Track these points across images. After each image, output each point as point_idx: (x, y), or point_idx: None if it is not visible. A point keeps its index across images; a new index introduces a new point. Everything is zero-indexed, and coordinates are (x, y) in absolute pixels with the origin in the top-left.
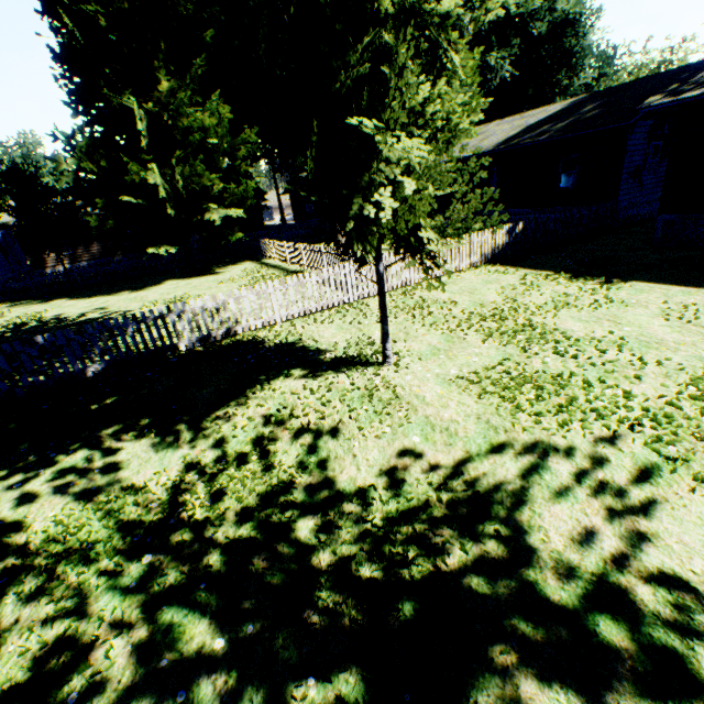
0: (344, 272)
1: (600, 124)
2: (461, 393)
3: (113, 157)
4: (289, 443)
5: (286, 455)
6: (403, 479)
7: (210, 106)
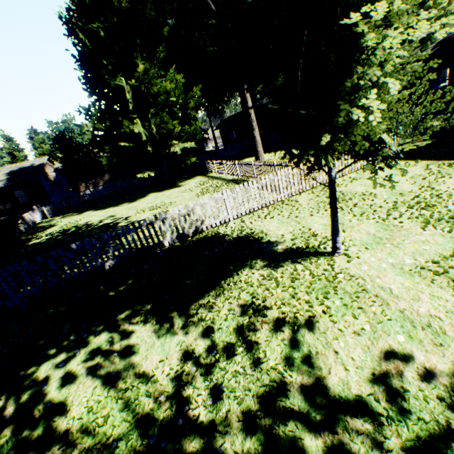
0: (277, 178)
1: None
2: (429, 284)
3: (113, 119)
4: (269, 336)
5: (269, 349)
6: (404, 388)
7: (170, 76)
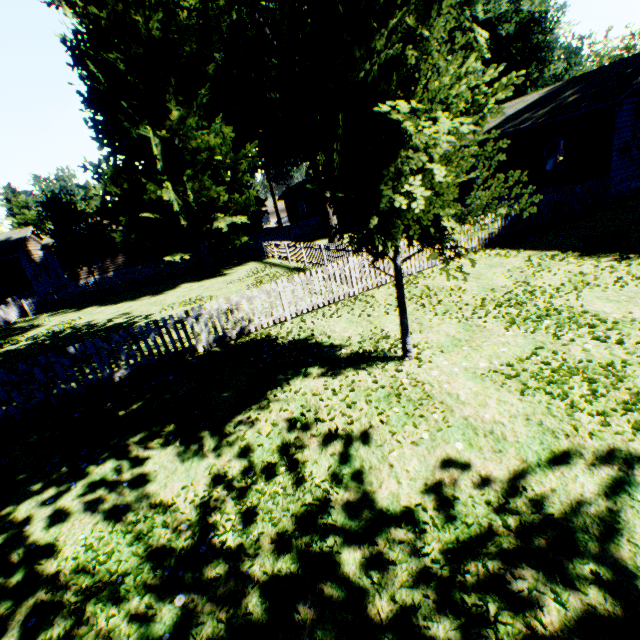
0: (348, 266)
1: (585, 106)
2: (499, 389)
3: (133, 180)
4: (318, 452)
5: (316, 466)
6: (454, 496)
7: (215, 128)
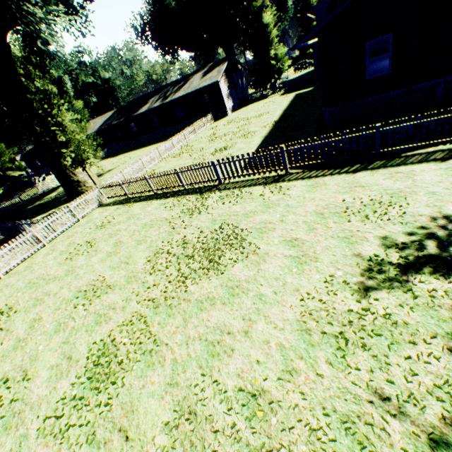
0: None
1: None
2: None
3: None
4: None
5: None
6: None
7: None
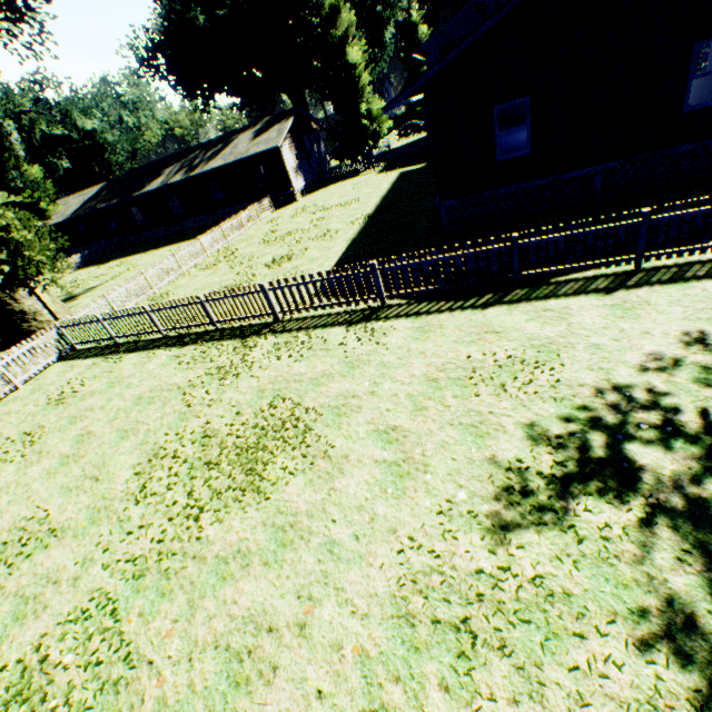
0: None
1: None
2: None
3: None
4: None
5: None
6: None
7: None
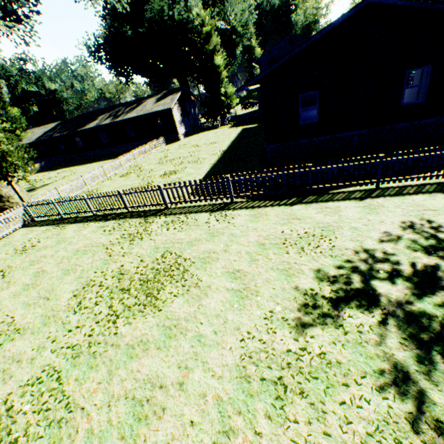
0: None
1: None
2: None
3: None
4: None
5: None
6: None
7: None
